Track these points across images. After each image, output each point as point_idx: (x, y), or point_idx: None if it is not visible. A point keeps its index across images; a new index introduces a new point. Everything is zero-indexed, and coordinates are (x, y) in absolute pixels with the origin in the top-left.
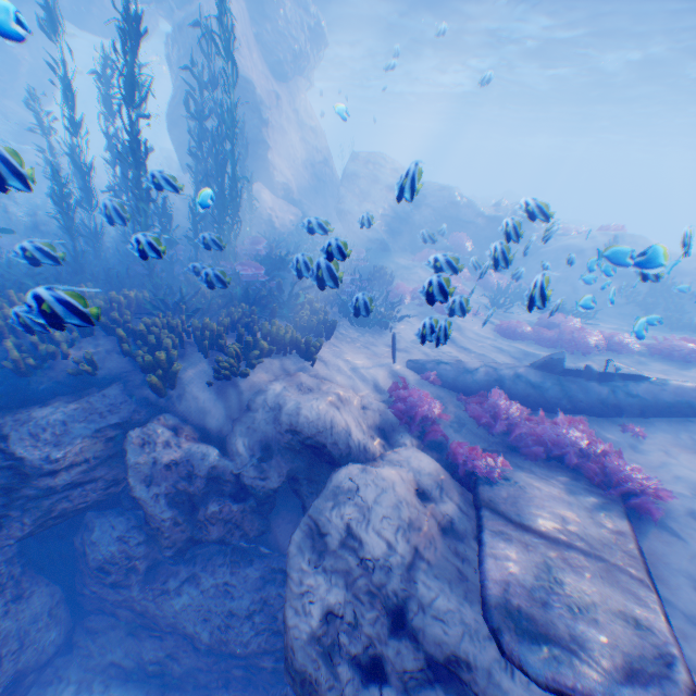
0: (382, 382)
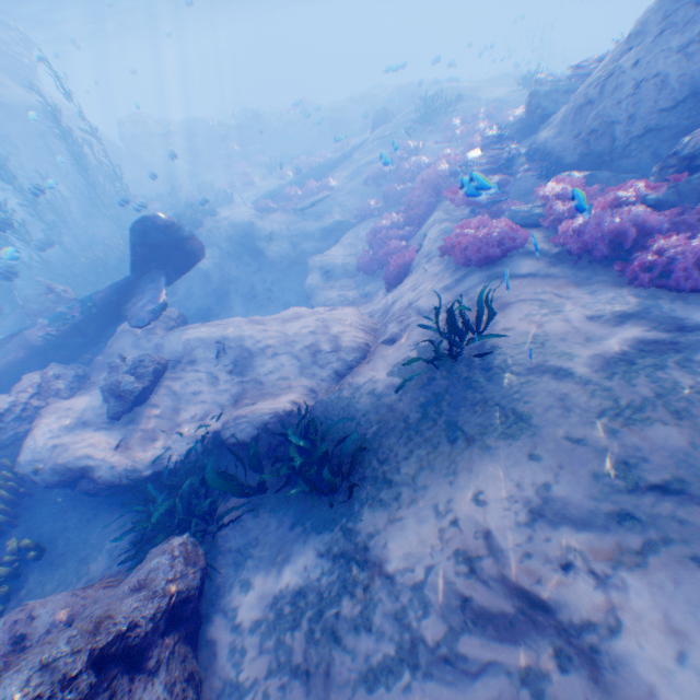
0: (248, 211)
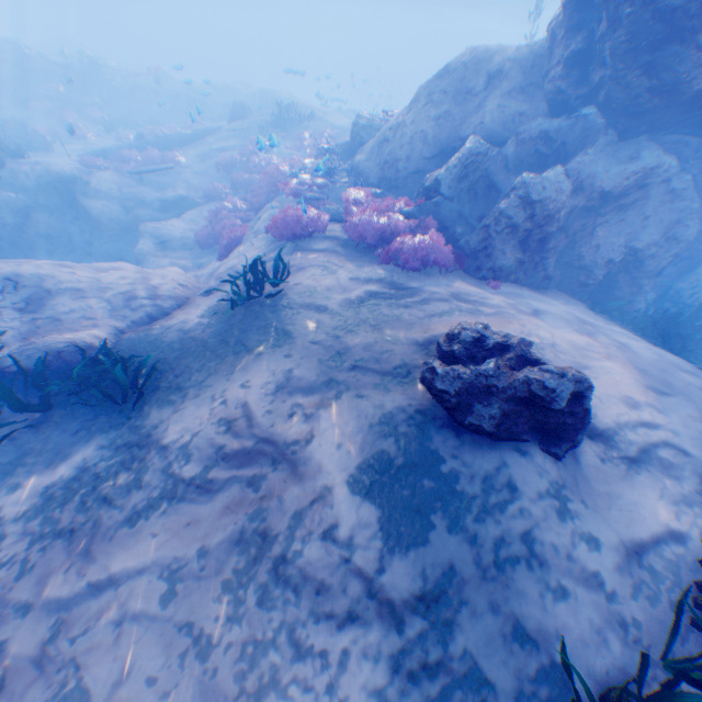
0: (73, 164)
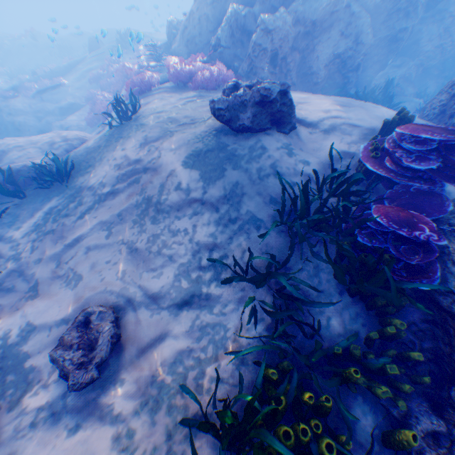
0: None
